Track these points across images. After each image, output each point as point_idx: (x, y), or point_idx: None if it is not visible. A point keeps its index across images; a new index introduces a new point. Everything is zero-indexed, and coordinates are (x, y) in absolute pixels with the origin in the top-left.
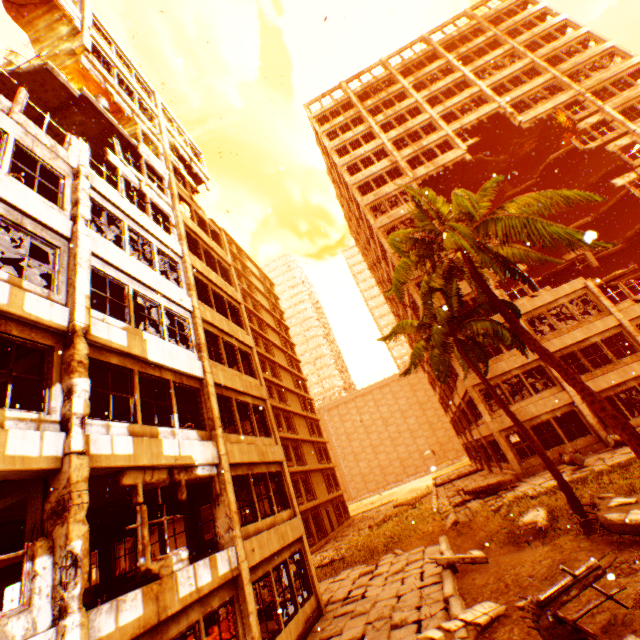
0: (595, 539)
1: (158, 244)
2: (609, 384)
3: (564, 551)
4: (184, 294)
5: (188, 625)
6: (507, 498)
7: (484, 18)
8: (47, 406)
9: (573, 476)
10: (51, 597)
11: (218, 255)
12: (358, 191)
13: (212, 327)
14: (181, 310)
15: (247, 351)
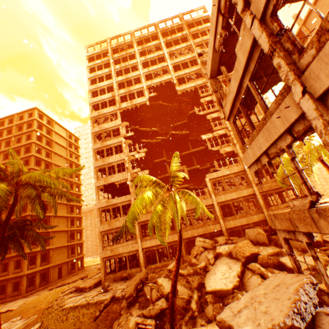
0: None
1: None
2: (156, 243)
3: None
4: None
5: None
6: (64, 303)
7: (186, 22)
8: None
9: (83, 302)
10: None
11: None
12: (92, 108)
13: None
14: None
15: None
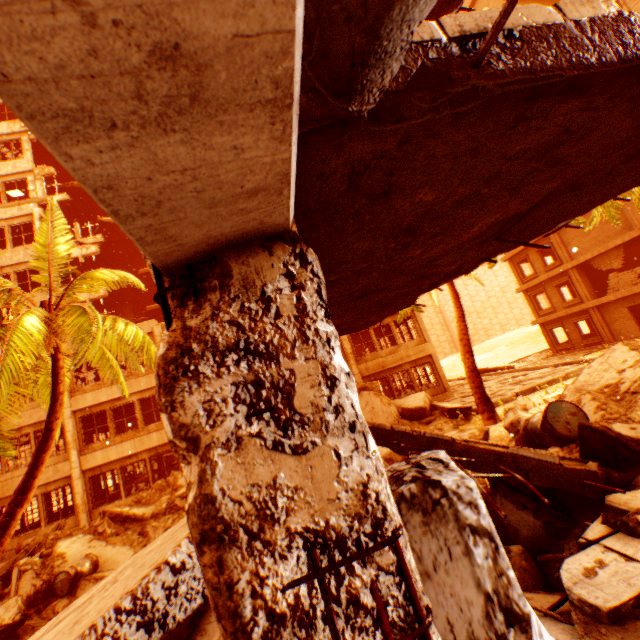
0: None
1: None
2: (121, 455)
3: None
4: None
5: None
6: None
7: None
8: None
9: None
10: None
11: None
12: None
13: None
14: None
15: None
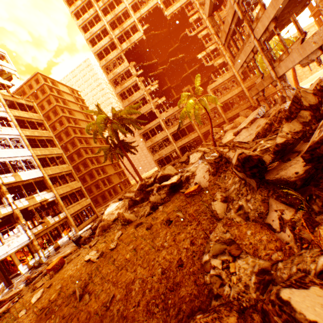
0: None
1: (9, 136)
2: (185, 142)
3: None
4: (27, 151)
5: (55, 227)
6: None
7: None
8: (4, 202)
9: None
10: (23, 229)
11: (36, 119)
12: (98, 57)
13: (42, 155)
14: (28, 157)
15: (60, 156)
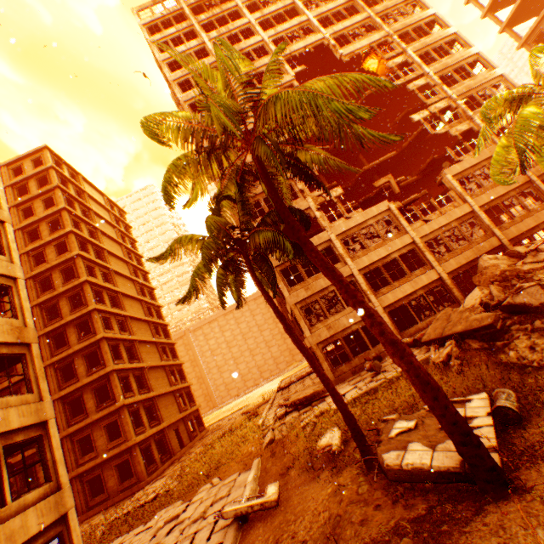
0: (373, 485)
1: None
2: (404, 294)
3: (343, 502)
4: None
5: None
6: (315, 413)
7: None
8: None
9: (370, 386)
10: None
11: None
12: (190, 109)
13: None
14: None
15: (3, 283)
